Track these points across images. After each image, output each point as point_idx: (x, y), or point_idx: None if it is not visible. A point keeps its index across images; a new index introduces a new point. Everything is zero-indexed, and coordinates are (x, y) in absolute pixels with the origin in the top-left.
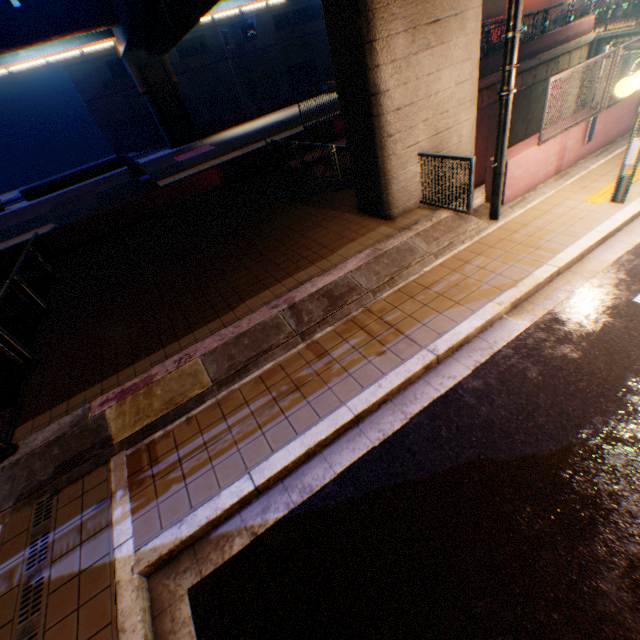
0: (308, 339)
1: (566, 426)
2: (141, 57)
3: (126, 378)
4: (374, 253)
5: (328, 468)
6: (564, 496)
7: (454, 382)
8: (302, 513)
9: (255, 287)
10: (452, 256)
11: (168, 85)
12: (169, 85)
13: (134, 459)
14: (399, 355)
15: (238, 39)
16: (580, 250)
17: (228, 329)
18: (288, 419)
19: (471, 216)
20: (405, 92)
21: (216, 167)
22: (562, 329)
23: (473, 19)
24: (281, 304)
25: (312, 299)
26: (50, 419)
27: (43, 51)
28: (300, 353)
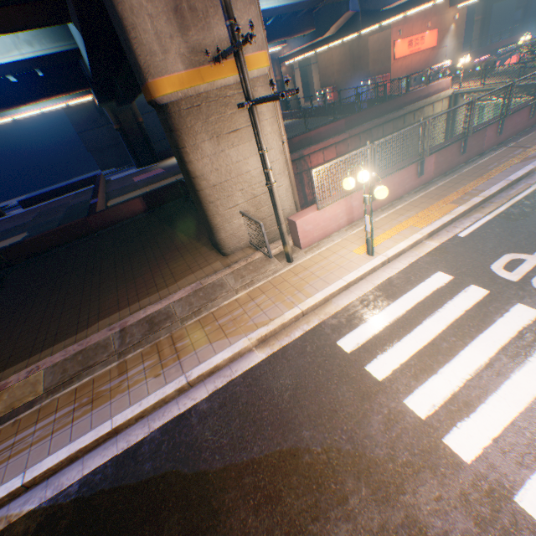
0: (123, 358)
1: (237, 448)
2: (114, 105)
3: None
4: (197, 286)
5: (81, 470)
6: (202, 507)
7: (194, 403)
8: (47, 506)
9: (113, 308)
10: (248, 292)
11: (135, 123)
12: (136, 123)
13: None
14: (167, 378)
15: None
16: (324, 296)
17: (74, 346)
18: (73, 427)
19: (278, 257)
20: (219, 174)
21: (140, 197)
22: (282, 363)
23: (269, 125)
24: (117, 327)
25: (139, 324)
26: None
27: (38, 105)
28: (111, 370)
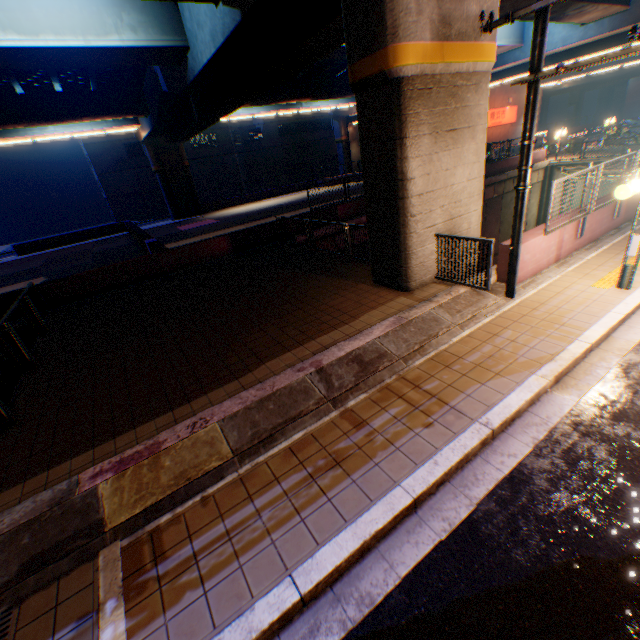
0: (341, 406)
1: None
2: (160, 142)
3: (125, 444)
4: (399, 321)
5: (389, 569)
6: None
7: (516, 461)
8: (364, 636)
9: (274, 348)
10: (478, 328)
11: (180, 167)
12: (181, 167)
13: (131, 553)
14: (449, 427)
15: (246, 138)
16: (605, 328)
17: (249, 391)
18: (332, 501)
19: (486, 292)
20: (427, 181)
21: (226, 235)
22: (614, 406)
23: (481, 132)
24: (307, 367)
25: (341, 363)
26: (21, 495)
27: (71, 128)
28: (334, 421)
